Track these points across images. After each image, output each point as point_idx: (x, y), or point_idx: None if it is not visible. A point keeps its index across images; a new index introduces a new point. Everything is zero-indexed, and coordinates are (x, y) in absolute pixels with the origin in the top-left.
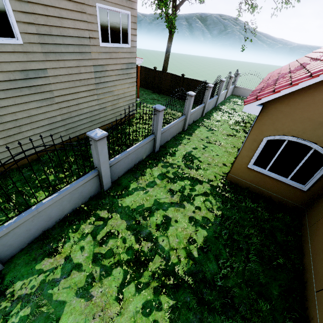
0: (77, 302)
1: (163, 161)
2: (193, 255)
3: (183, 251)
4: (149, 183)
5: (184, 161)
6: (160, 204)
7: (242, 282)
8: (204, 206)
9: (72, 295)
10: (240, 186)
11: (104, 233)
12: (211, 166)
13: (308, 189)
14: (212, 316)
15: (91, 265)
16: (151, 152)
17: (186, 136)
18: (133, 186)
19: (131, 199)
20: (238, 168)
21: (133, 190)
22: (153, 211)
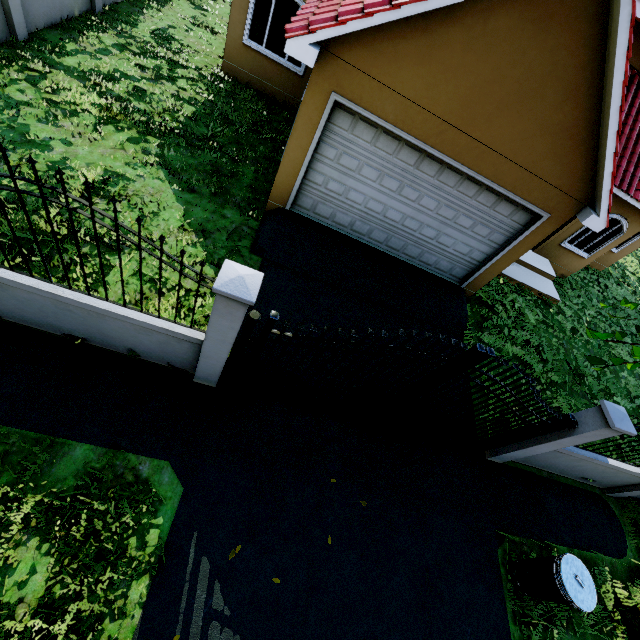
0: (45, 127)
1: (116, 29)
2: (180, 120)
3: (168, 116)
4: (99, 50)
5: (156, 39)
6: (127, 75)
7: (232, 141)
8: (191, 88)
9: (35, 122)
10: (240, 83)
11: (48, 84)
12: (200, 54)
13: (304, 73)
14: (203, 153)
15: (45, 104)
16: (88, 9)
17: (153, 5)
18: (73, 48)
19: (76, 61)
20: (233, 47)
21: (75, 52)
22: (118, 79)
